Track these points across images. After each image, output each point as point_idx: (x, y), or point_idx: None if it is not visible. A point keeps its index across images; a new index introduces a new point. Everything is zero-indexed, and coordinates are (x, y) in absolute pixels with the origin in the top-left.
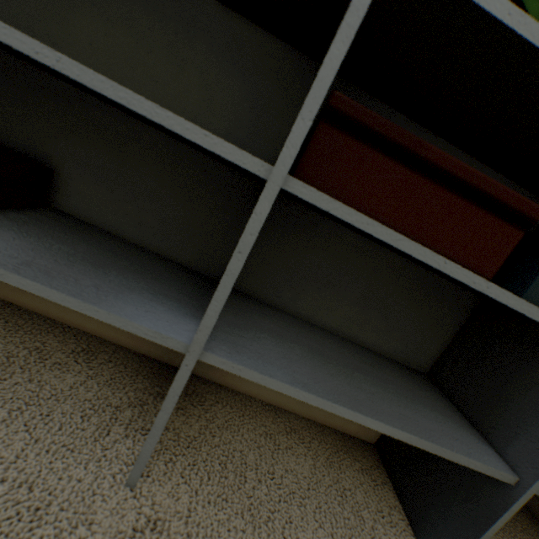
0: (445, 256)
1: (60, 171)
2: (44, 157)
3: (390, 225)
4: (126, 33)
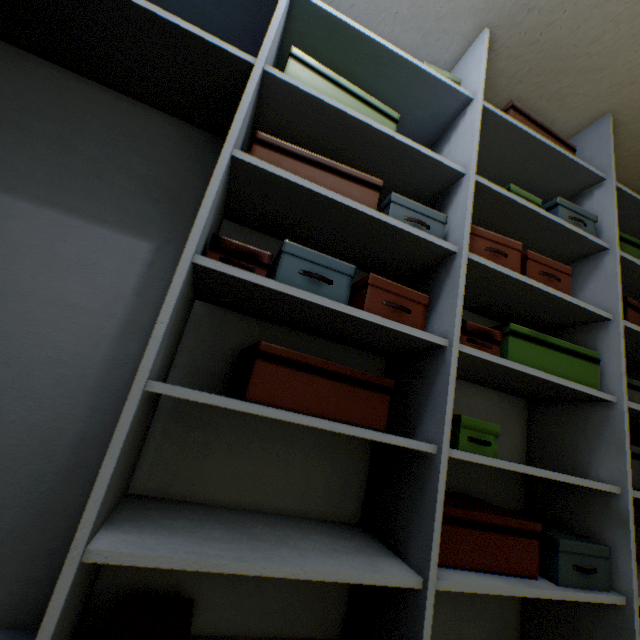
0: (510, 572)
1: (190, 591)
2: (175, 583)
3: (476, 566)
4: (246, 458)
